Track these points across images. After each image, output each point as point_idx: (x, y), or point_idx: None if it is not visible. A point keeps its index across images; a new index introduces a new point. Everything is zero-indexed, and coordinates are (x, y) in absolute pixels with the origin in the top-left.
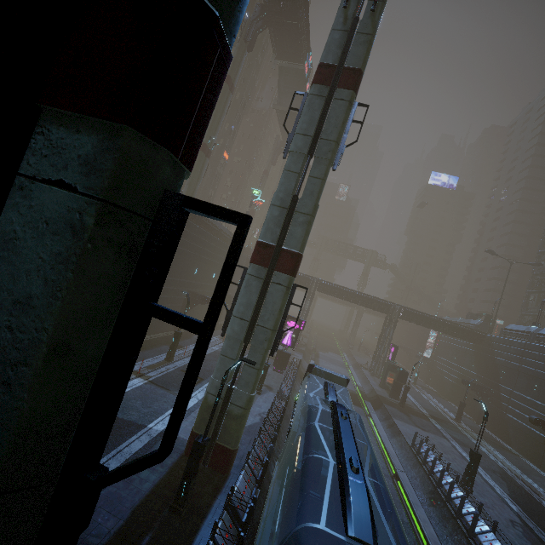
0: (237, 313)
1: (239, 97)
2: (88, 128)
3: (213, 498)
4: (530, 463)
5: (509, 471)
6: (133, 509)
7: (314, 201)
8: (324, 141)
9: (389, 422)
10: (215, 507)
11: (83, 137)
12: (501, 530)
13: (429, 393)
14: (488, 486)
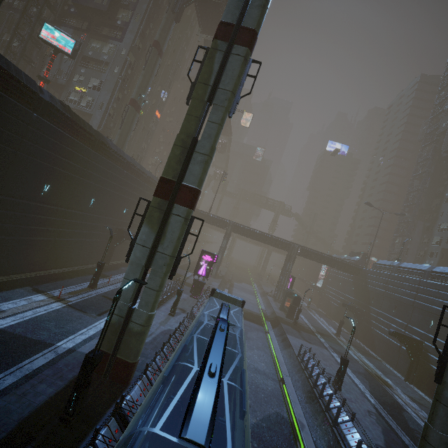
0: (139, 241)
1: (170, 64)
2: None
3: (108, 406)
4: (388, 366)
5: (372, 372)
6: (20, 421)
7: (211, 143)
8: (222, 91)
9: (283, 337)
10: (108, 414)
11: None
12: (357, 419)
13: (319, 315)
14: (354, 385)
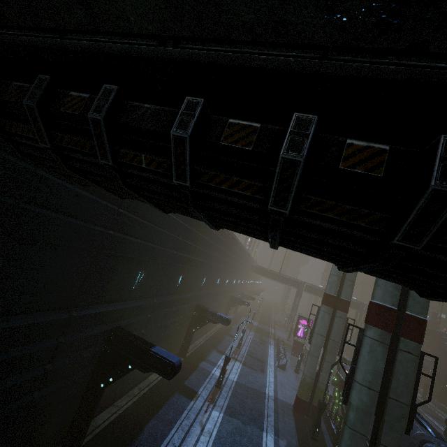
0: (318, 332)
1: None
2: (412, 343)
3: (322, 435)
4: None
5: None
6: (296, 436)
7: (355, 274)
8: None
9: None
10: (326, 439)
11: (411, 344)
12: None
13: None
14: None
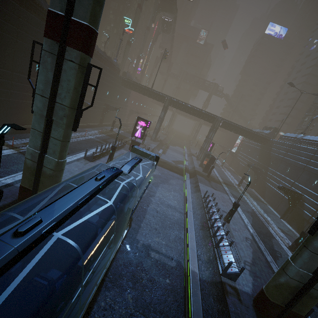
0: (37, 91)
1: None
2: None
3: None
4: (271, 208)
5: (257, 212)
6: None
7: None
8: None
9: (196, 185)
10: None
11: None
12: (234, 246)
13: (229, 171)
14: (241, 219)
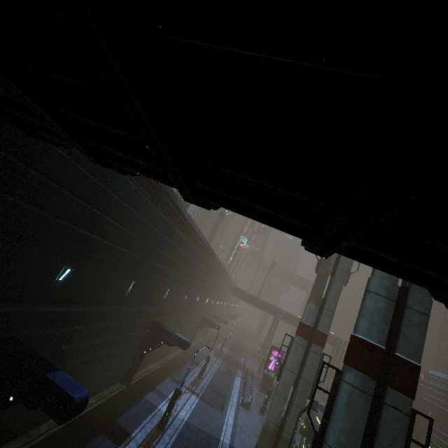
0: (289, 367)
1: None
2: (402, 396)
3: None
4: None
5: None
6: None
7: (335, 303)
8: (340, 270)
9: None
10: None
11: (401, 398)
12: None
13: None
14: None
